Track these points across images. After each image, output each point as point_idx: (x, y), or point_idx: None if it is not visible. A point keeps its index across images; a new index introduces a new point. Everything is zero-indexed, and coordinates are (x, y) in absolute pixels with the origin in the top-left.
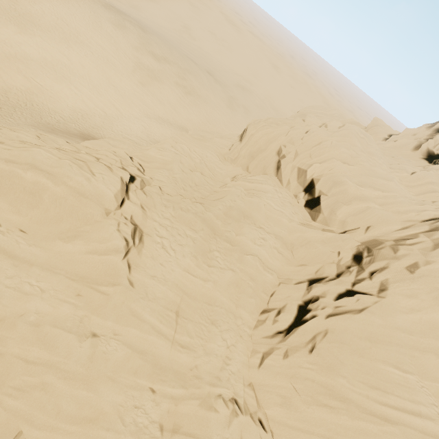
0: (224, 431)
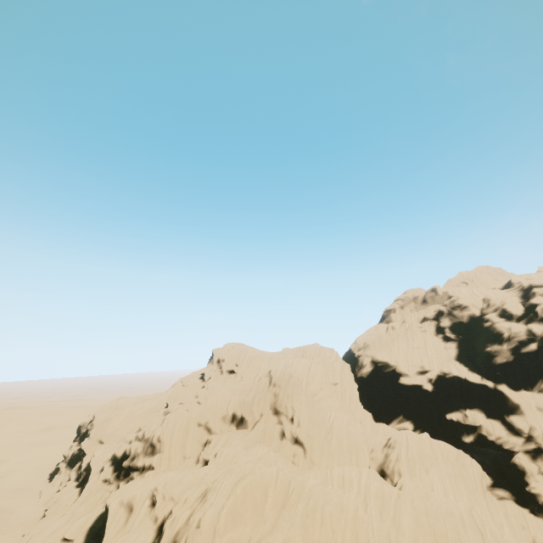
0: (340, 468)
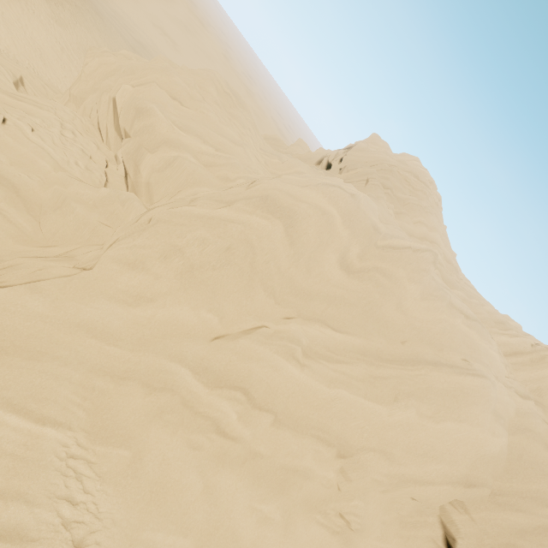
0: None
